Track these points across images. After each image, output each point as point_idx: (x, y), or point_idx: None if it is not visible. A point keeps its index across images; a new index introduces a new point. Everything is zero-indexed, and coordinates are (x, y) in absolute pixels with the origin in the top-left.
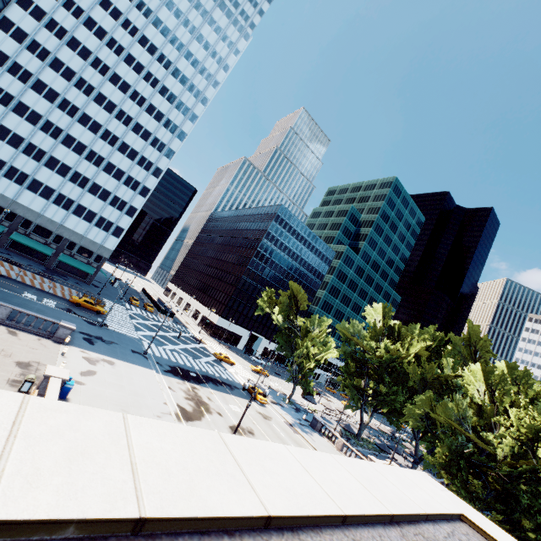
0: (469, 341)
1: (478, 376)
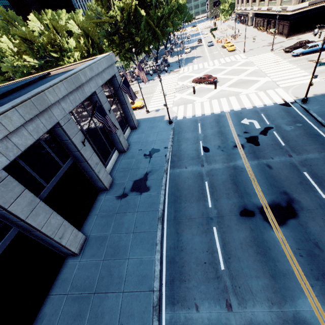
0: (6, 19)
1: (8, 43)
